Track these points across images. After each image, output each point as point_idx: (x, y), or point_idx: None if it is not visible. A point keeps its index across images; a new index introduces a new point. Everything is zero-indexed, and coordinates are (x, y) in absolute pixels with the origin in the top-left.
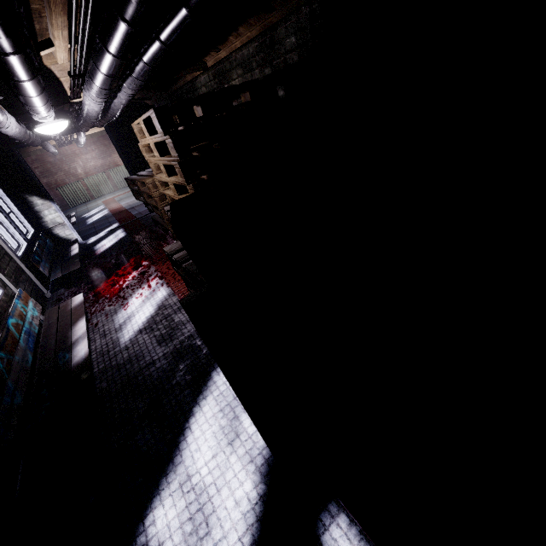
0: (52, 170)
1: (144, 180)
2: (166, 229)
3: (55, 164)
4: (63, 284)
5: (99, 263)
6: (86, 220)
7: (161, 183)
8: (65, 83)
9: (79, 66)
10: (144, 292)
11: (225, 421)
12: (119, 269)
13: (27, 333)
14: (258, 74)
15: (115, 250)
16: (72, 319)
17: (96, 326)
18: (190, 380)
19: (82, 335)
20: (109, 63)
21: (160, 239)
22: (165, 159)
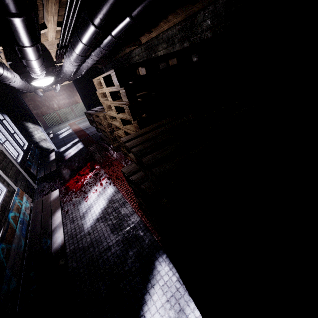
0: (39, 105)
1: (98, 114)
2: (109, 143)
3: (41, 102)
4: (45, 179)
5: (67, 165)
6: (59, 136)
7: (110, 117)
8: (52, 53)
9: (65, 40)
10: (98, 188)
11: (173, 312)
12: (80, 170)
13: (21, 222)
14: (178, 47)
15: (77, 156)
16: (52, 210)
17: (67, 213)
18: (139, 267)
19: (59, 224)
20: (91, 35)
21: (106, 150)
22: (116, 103)
